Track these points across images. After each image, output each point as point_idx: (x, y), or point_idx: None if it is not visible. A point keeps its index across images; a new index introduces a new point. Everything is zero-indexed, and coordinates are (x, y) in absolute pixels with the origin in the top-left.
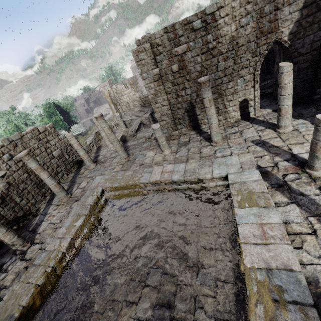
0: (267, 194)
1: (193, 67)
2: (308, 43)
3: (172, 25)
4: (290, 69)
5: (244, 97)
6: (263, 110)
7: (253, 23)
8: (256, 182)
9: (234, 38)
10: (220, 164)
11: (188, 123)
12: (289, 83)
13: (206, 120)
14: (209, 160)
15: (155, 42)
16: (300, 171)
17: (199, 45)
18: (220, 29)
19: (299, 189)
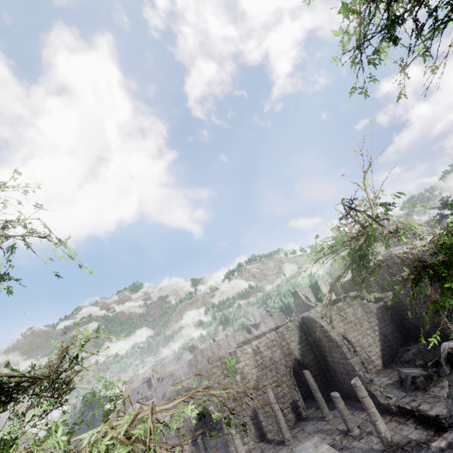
0: (336, 451)
1: (251, 377)
2: (311, 360)
3: (234, 351)
4: (309, 374)
5: (292, 398)
6: (310, 409)
7: (279, 350)
8: (328, 449)
9: (272, 358)
10: (301, 450)
11: (254, 432)
12: (313, 381)
13: (270, 426)
14: (291, 451)
15: (223, 361)
16: (347, 437)
17: (252, 362)
18: (263, 353)
19: (351, 445)
